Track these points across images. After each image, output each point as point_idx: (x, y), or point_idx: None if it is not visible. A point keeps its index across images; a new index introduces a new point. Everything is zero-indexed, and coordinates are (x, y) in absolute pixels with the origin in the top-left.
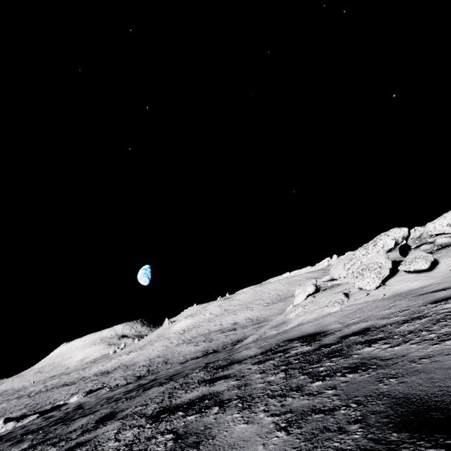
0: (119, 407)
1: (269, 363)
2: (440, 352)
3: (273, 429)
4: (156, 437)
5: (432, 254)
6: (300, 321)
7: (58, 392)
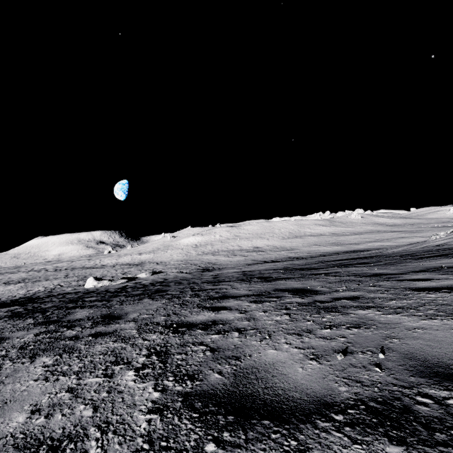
0: None
1: None
2: None
3: None
4: None
5: None
6: None
7: (92, 271)
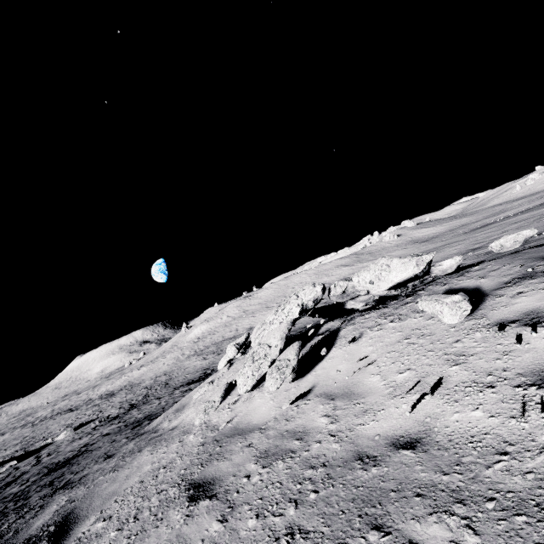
0: None
1: None
2: None
3: None
4: None
5: (348, 323)
6: (182, 420)
7: (58, 421)
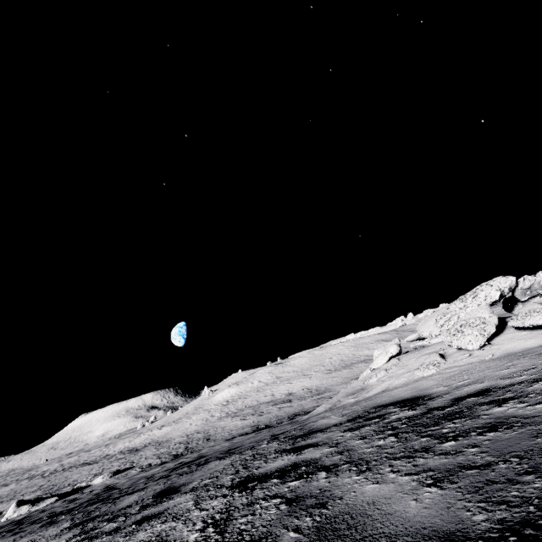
0: (177, 482)
1: (366, 430)
2: None
3: (417, 486)
4: (258, 502)
5: None
6: (385, 387)
7: (77, 472)
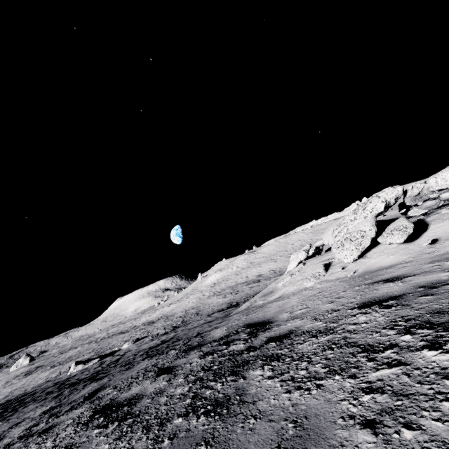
0: (111, 380)
1: (204, 361)
2: (272, 412)
3: None
4: None
5: (429, 215)
6: (282, 293)
7: (116, 339)
